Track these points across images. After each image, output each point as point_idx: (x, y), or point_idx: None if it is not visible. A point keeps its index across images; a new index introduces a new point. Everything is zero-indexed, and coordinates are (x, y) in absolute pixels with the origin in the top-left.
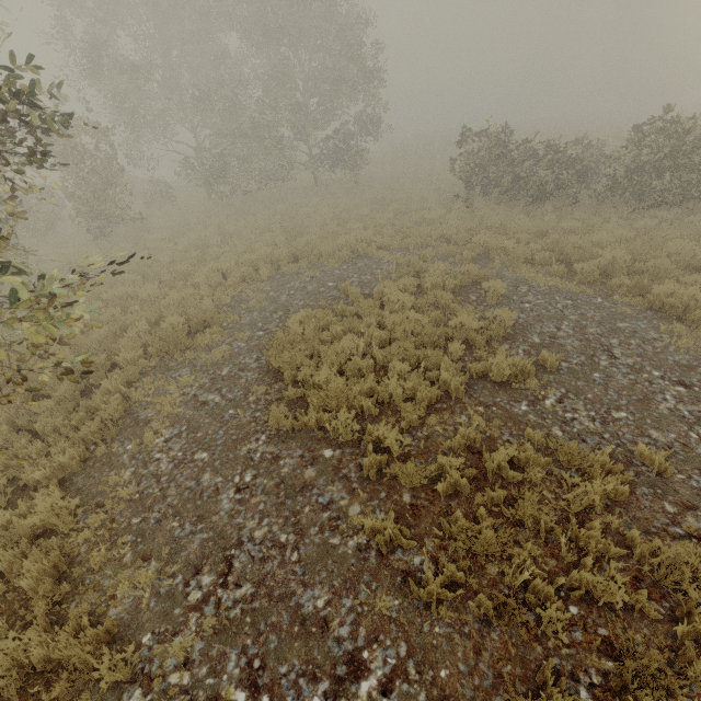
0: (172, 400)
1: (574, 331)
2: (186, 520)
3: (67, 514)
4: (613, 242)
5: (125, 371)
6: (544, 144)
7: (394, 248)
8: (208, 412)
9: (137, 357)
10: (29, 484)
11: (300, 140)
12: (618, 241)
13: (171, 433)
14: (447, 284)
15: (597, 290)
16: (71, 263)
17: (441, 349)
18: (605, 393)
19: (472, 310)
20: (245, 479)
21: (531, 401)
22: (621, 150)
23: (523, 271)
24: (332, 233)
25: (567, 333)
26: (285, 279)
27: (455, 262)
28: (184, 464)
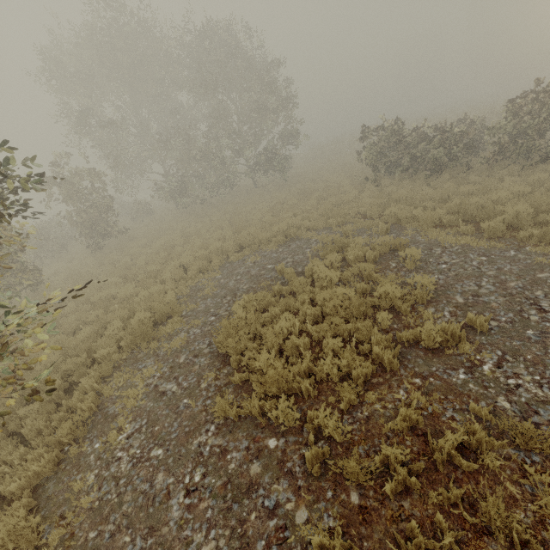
0: (136, 392)
1: (495, 287)
2: (138, 534)
3: (32, 530)
4: (512, 198)
5: (100, 368)
6: (432, 127)
7: (320, 228)
8: (166, 403)
9: (112, 352)
10: (7, 494)
11: (239, 156)
12: (516, 196)
13: (133, 428)
14: (368, 255)
15: (508, 244)
16: (75, 273)
17: (370, 320)
18: (544, 352)
19: (394, 277)
20: (195, 478)
21: (468, 367)
22: (501, 121)
23: (433, 234)
24: (268, 223)
25: (489, 290)
26: (233, 267)
27: (372, 234)
28: (141, 464)
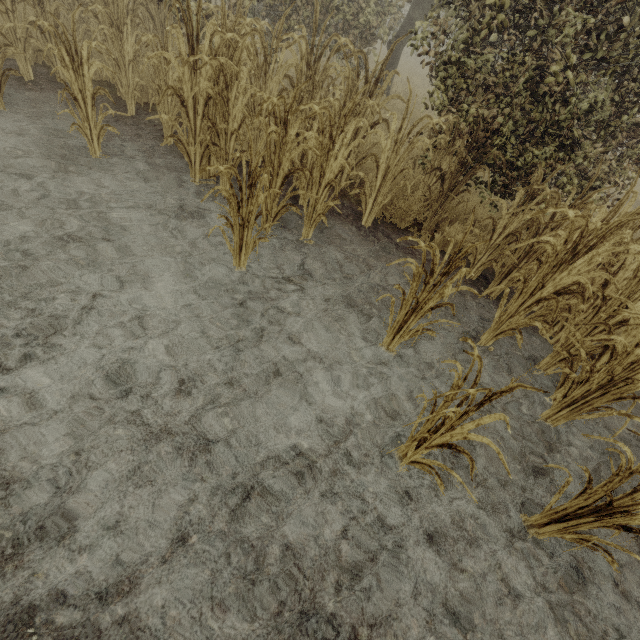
0: None
1: None
2: None
3: None
4: None
5: None
6: None
7: None
8: None
9: None
10: None
11: None
12: None
13: None
14: None
15: None
16: None
17: None
18: None
19: None
20: None
21: None
22: None
23: None
24: None
25: None
26: None
27: None
28: None
